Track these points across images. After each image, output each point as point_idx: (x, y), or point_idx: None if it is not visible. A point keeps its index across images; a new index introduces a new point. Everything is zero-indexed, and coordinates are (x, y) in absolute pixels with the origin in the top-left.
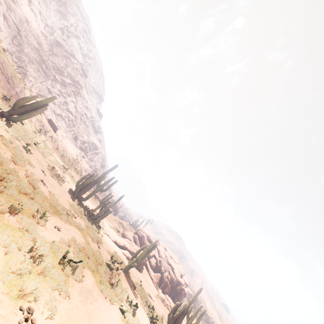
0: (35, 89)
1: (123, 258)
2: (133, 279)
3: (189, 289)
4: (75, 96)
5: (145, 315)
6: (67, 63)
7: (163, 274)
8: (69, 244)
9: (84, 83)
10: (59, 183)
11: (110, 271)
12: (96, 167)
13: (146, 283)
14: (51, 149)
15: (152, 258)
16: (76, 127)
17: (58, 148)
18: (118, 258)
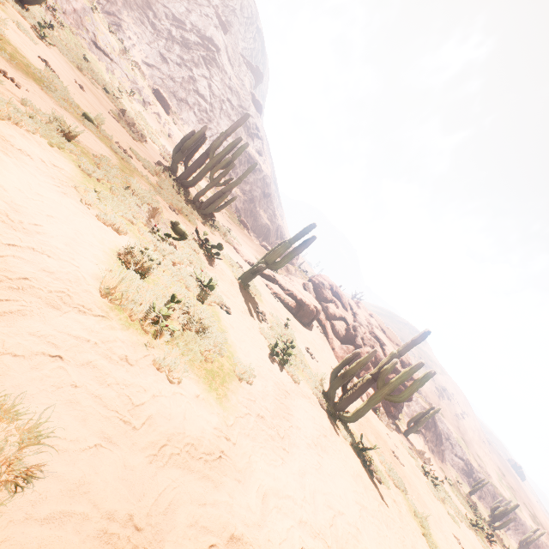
0: (139, 54)
1: (261, 287)
2: (270, 310)
3: (428, 407)
4: (207, 67)
5: (259, 339)
6: (189, 6)
7: (359, 348)
8: (23, 102)
9: (222, 43)
10: (133, 136)
11: (176, 235)
12: (253, 194)
13: (313, 344)
14: (155, 130)
15: (339, 321)
16: (214, 124)
17: (172, 137)
18: (237, 268)
